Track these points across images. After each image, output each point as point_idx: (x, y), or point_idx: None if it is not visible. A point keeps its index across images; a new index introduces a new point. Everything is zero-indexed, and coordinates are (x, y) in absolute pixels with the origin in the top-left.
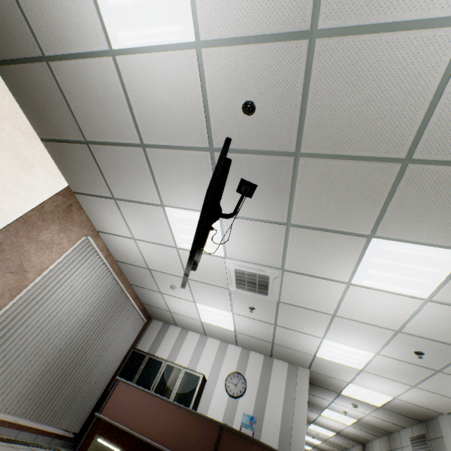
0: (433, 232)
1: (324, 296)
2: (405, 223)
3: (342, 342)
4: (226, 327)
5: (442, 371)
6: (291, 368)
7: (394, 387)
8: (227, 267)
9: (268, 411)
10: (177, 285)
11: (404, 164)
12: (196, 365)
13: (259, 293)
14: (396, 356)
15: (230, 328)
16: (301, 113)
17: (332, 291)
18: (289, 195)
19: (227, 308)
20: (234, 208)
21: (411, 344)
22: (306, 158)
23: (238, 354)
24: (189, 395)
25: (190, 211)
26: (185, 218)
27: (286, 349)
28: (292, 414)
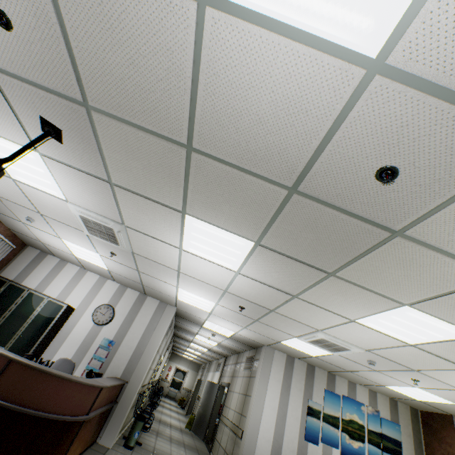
0: (228, 221)
1: (166, 255)
2: (206, 208)
3: (192, 292)
4: (99, 265)
5: (259, 320)
6: (161, 306)
7: (234, 326)
8: (72, 212)
9: (128, 337)
10: (34, 218)
11: (189, 151)
12: (69, 295)
13: (112, 242)
14: (229, 307)
15: (103, 266)
16: (70, 51)
17: (171, 252)
18: (100, 152)
19: (93, 249)
20: (50, 150)
21: (236, 301)
22: (99, 113)
23: (115, 289)
24: (48, 321)
25: (4, 140)
26: (3, 147)
27: (154, 291)
28: (149, 340)
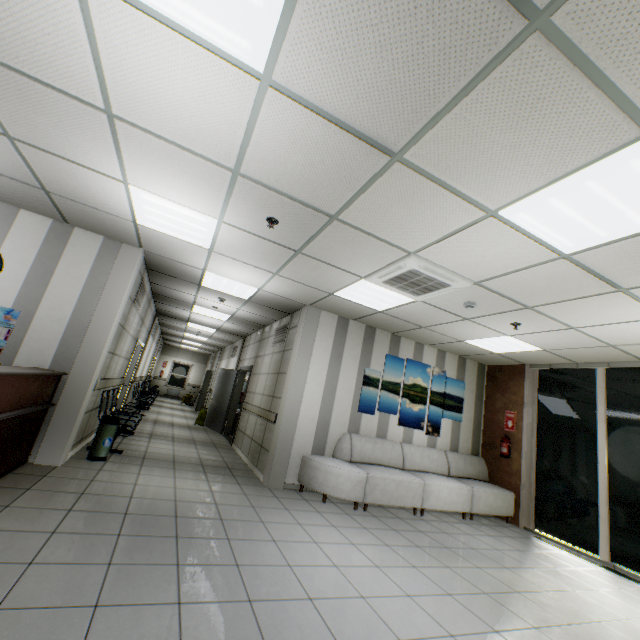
0: None
1: (47, 28)
2: None
3: (162, 196)
4: None
5: (303, 252)
6: (109, 246)
7: (257, 276)
8: None
9: (47, 303)
10: None
11: None
12: None
13: None
14: (247, 226)
15: None
16: None
17: (54, 5)
18: None
19: None
20: None
21: (260, 203)
22: None
23: None
24: None
25: None
26: None
27: (82, 208)
28: (97, 306)
